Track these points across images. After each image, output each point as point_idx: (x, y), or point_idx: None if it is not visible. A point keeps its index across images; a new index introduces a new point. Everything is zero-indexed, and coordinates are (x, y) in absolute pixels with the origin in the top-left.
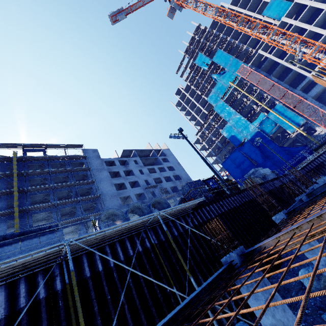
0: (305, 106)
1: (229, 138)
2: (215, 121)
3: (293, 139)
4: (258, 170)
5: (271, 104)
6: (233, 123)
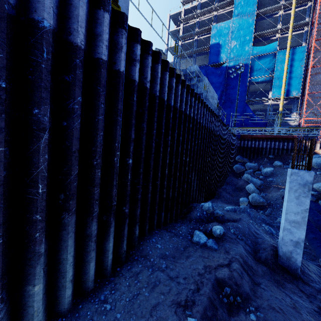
0: (319, 79)
1: (212, 45)
2: (221, 2)
3: (261, 109)
4: (202, 77)
5: (293, 47)
6: (236, 25)
